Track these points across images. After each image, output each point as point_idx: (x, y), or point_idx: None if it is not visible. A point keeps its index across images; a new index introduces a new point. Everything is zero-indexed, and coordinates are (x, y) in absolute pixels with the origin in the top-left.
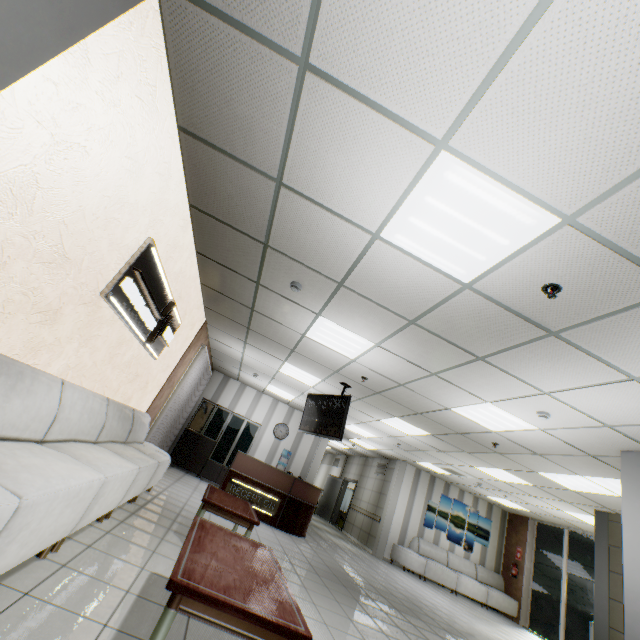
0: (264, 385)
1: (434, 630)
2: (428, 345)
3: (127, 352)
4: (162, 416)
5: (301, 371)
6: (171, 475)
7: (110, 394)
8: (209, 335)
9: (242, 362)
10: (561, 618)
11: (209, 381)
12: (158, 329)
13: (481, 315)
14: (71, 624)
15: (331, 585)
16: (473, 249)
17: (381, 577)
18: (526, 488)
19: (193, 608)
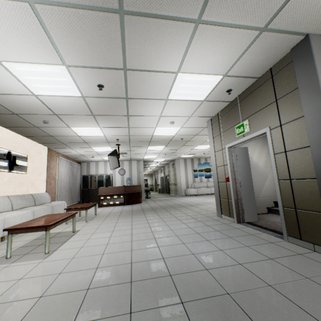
0: (102, 158)
1: (177, 209)
2: (110, 119)
3: (4, 178)
4: (58, 190)
5: (101, 148)
6: None
7: (12, 194)
8: (58, 152)
9: (82, 155)
10: None
11: (82, 168)
12: (11, 164)
13: (103, 103)
14: (2, 251)
15: (135, 212)
16: (63, 85)
17: (171, 202)
18: None
19: (15, 232)
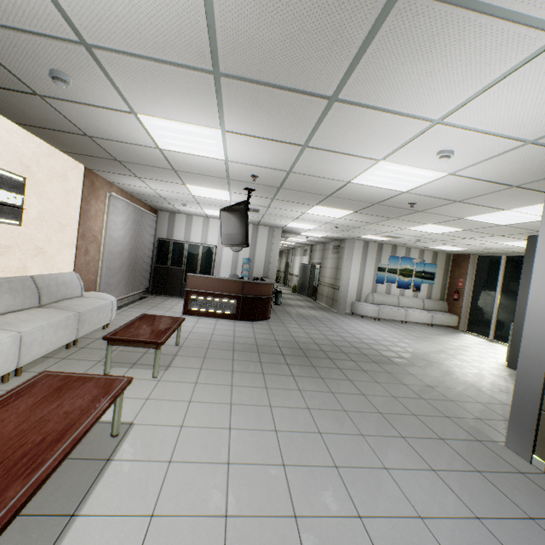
0: (201, 211)
1: (361, 367)
2: (266, 106)
3: None
4: (104, 267)
5: (206, 189)
6: (149, 305)
7: None
8: (109, 181)
9: (163, 197)
10: (492, 321)
11: (158, 222)
12: None
13: (276, 3)
14: None
15: (267, 359)
16: None
17: (332, 332)
18: (459, 234)
19: None
